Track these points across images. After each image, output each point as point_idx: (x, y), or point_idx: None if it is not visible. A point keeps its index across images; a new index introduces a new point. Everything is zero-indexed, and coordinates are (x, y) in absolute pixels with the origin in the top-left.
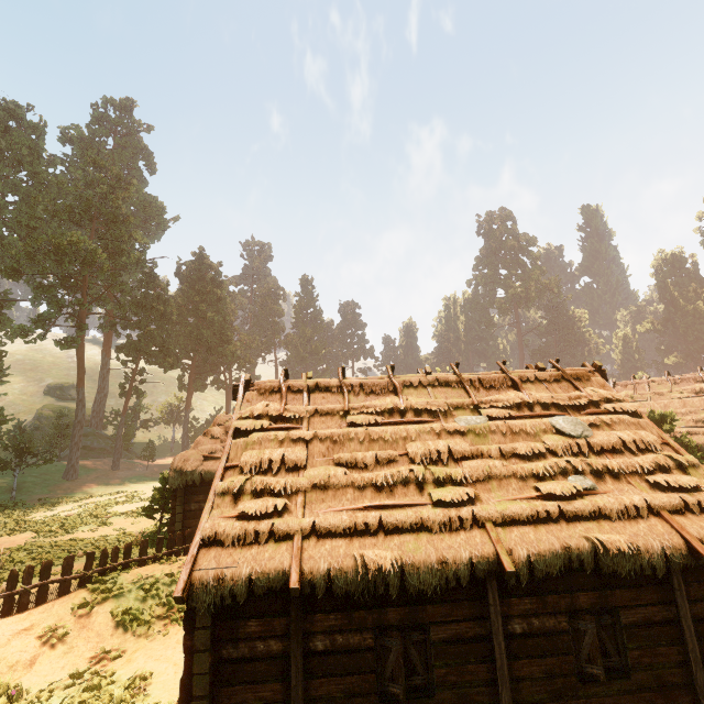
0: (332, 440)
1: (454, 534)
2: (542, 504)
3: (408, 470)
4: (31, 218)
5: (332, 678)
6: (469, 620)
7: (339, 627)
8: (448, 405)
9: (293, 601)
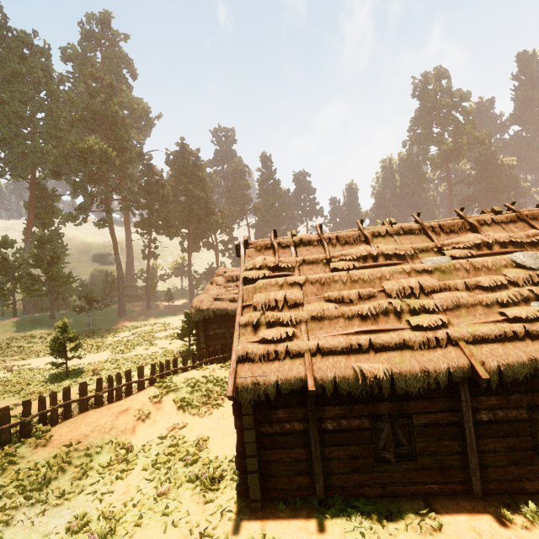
0: (321, 283)
1: (432, 350)
2: (509, 326)
3: (387, 303)
4: (57, 130)
5: (340, 447)
6: (444, 412)
7: (343, 415)
8: (413, 249)
9: (308, 398)
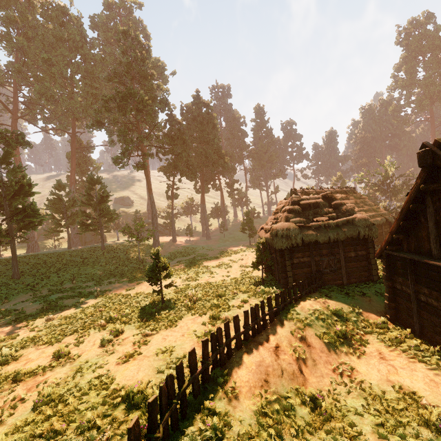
0: None
1: None
2: None
3: None
4: (92, 88)
5: None
6: None
7: None
8: None
9: None
